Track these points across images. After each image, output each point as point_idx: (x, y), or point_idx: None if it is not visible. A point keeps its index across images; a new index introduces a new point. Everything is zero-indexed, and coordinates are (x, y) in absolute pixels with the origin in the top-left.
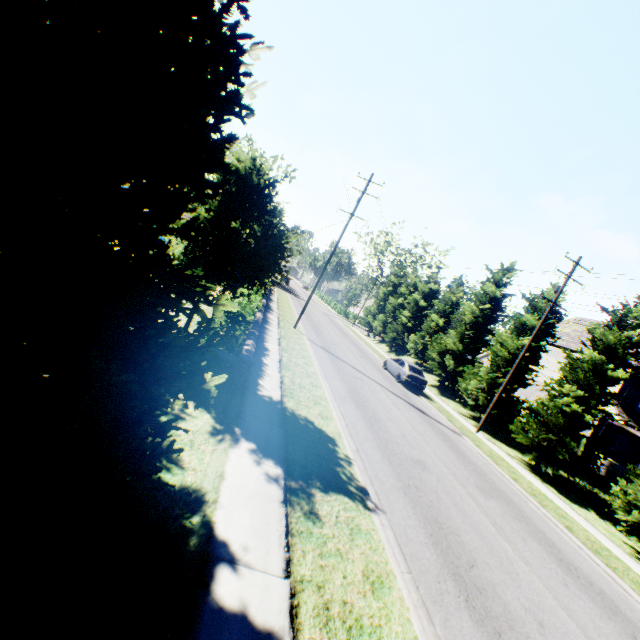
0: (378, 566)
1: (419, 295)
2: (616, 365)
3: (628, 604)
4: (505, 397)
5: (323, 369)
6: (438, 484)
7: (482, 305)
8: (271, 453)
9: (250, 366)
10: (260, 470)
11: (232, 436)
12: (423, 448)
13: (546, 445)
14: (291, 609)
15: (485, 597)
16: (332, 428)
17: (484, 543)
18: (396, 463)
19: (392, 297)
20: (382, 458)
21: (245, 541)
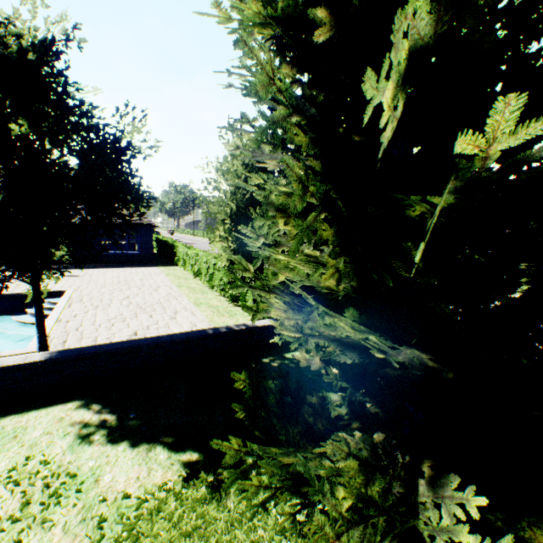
0: None
1: None
2: None
3: None
4: None
5: None
6: None
7: None
8: None
9: None
10: None
11: None
12: None
13: None
14: None
15: None
16: None
17: None
18: None
19: None
20: None
21: None
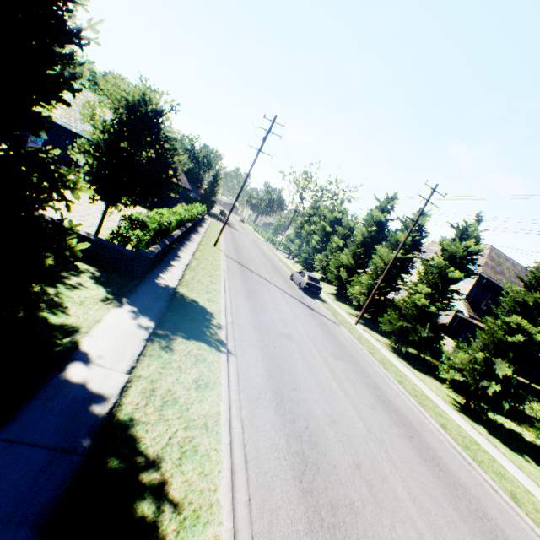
0: (209, 378)
1: (327, 223)
2: (457, 269)
3: (422, 423)
4: (383, 299)
5: (229, 274)
6: (296, 348)
7: (371, 228)
8: (149, 314)
9: (146, 259)
10: (134, 322)
11: (118, 302)
12: (296, 328)
13: (403, 331)
14: (124, 387)
15: (295, 404)
16: (215, 307)
17: (315, 381)
18: (264, 333)
19: (308, 226)
20: (253, 329)
21: (102, 354)
